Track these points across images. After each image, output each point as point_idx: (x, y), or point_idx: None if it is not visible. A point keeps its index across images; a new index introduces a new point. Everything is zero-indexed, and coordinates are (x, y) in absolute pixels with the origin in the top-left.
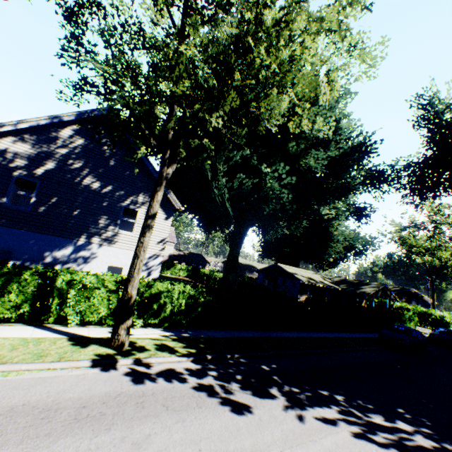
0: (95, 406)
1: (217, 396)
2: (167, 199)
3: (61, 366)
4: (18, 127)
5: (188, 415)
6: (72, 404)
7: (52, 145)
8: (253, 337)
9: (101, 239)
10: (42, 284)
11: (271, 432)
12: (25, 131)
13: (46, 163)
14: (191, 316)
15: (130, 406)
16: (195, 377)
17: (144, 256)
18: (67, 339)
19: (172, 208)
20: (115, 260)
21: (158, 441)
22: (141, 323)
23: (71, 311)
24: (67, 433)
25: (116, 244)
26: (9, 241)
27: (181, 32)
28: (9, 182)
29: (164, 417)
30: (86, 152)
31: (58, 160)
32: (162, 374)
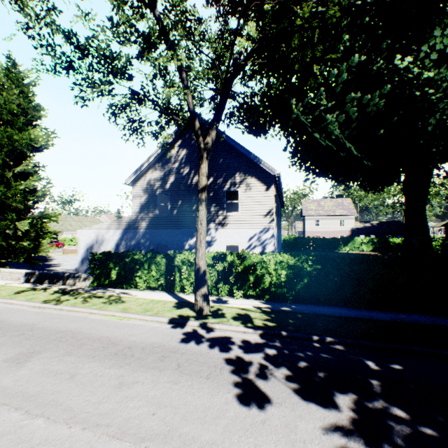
0: (135, 349)
1: (240, 375)
2: (262, 169)
3: (150, 319)
4: (149, 162)
5: (186, 380)
6: (126, 343)
7: (169, 164)
8: (397, 322)
9: (215, 224)
10: (167, 264)
11: (257, 444)
12: (155, 162)
13: (169, 179)
14: (296, 288)
15: (154, 356)
16: (242, 350)
17: (202, 229)
18: (175, 302)
19: (270, 177)
20: (230, 240)
21: (135, 389)
22: (241, 294)
23: (187, 283)
24: (101, 359)
25: (227, 225)
26: (165, 238)
27: (149, 4)
28: (156, 200)
29: (165, 373)
30: (189, 159)
31: (175, 173)
32: (213, 340)
